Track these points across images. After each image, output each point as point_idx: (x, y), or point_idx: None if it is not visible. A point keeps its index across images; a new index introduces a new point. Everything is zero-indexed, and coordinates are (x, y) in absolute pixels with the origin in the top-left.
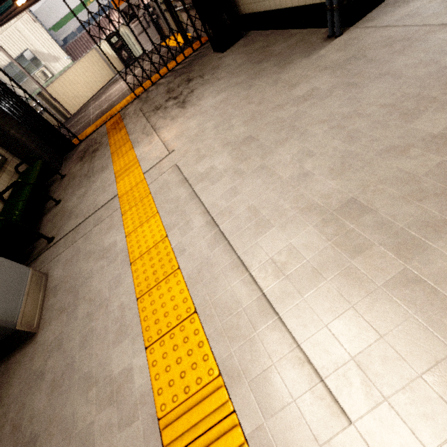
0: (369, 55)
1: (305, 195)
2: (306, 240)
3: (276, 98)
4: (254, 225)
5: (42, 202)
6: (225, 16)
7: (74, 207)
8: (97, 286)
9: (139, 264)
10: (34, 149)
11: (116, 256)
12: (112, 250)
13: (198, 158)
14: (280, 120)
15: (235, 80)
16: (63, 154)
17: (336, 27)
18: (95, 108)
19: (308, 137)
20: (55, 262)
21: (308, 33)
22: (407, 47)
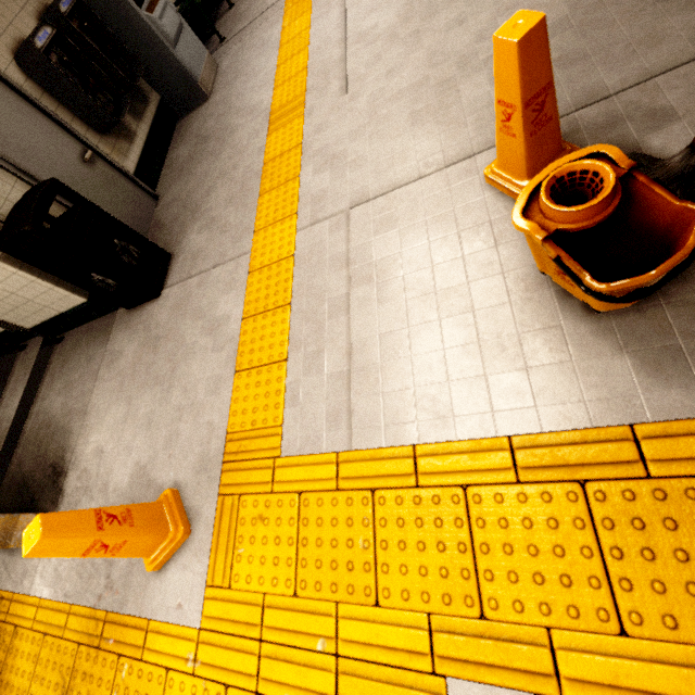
0: None
1: None
2: (387, 18)
3: None
4: (367, 11)
5: (217, 1)
6: None
7: (245, 10)
8: (253, 66)
9: (284, 47)
10: None
11: (271, 45)
12: (269, 41)
13: None
14: None
15: None
16: None
17: None
18: None
19: None
20: (225, 56)
21: None
22: None
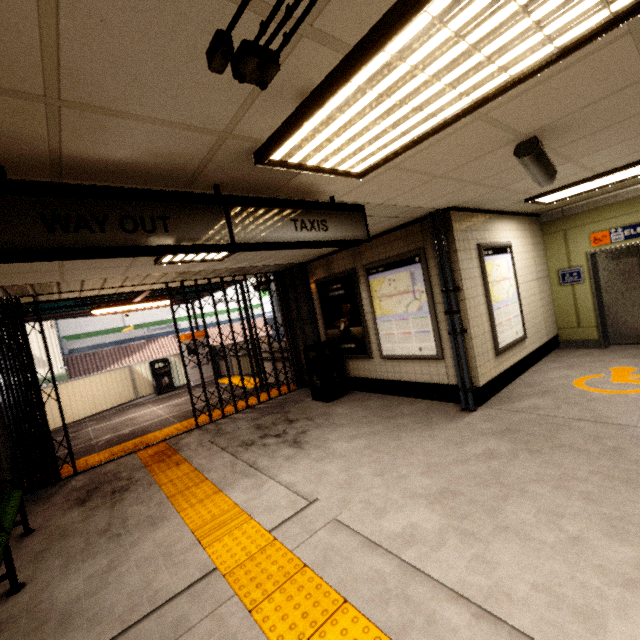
0: (525, 429)
1: (605, 565)
2: None
3: (447, 453)
4: (571, 614)
5: None
6: (336, 374)
7: (80, 599)
8: None
9: None
10: (4, 471)
11: None
12: None
13: (375, 512)
14: (475, 475)
15: (369, 429)
16: (26, 491)
17: (470, 404)
18: (101, 431)
19: (534, 496)
20: None
21: (433, 403)
22: (558, 429)
